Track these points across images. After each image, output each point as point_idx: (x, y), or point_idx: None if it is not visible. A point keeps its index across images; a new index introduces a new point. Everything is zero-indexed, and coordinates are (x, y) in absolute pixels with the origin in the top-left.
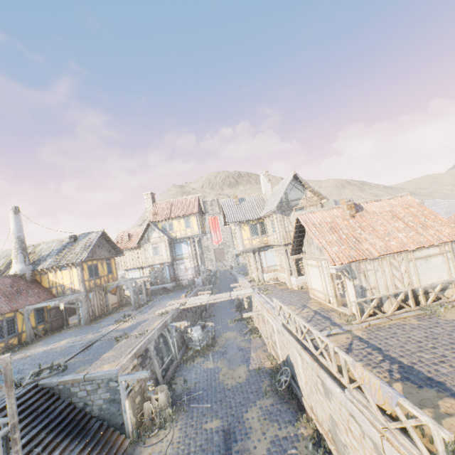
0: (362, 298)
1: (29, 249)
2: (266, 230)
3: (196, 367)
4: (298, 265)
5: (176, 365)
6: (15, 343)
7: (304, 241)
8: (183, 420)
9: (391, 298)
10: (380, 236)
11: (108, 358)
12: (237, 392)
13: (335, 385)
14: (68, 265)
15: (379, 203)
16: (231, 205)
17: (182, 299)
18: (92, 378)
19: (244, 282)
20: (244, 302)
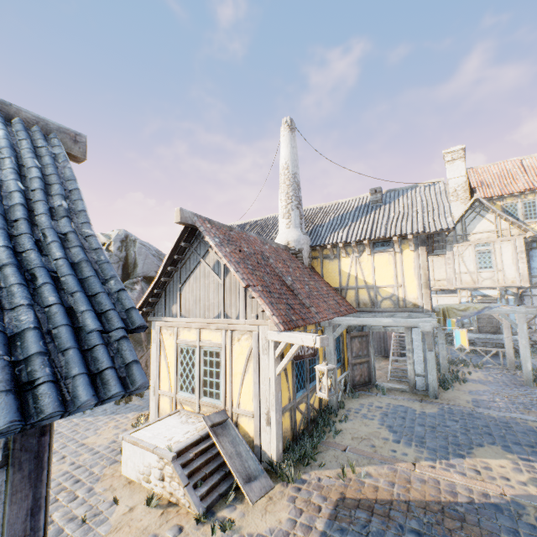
0: None
1: None
2: None
3: None
4: None
5: None
6: (314, 406)
7: None
8: None
9: None
10: None
11: None
12: None
13: None
14: (396, 240)
15: None
16: None
17: None
18: None
19: None
20: None
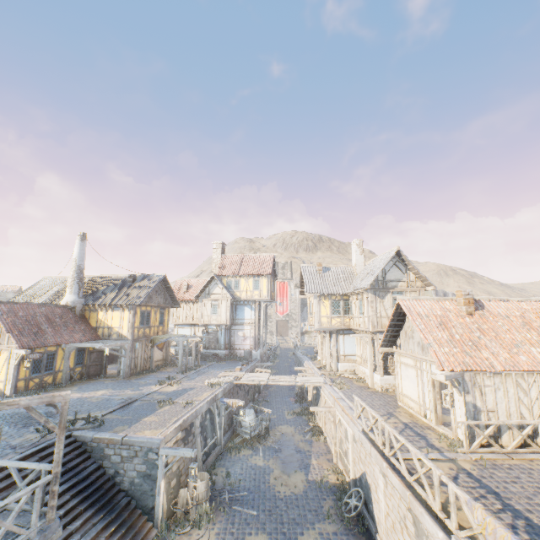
0: (474, 421)
1: (84, 281)
2: (351, 310)
3: (242, 460)
4: (386, 361)
5: (219, 452)
6: (49, 382)
7: (401, 332)
8: (221, 523)
9: (514, 429)
10: (506, 345)
11: (150, 423)
12: (291, 504)
13: (436, 527)
14: (121, 306)
15: (506, 304)
16: (313, 272)
17: (236, 372)
18: (131, 443)
19: (311, 368)
20: (308, 392)
